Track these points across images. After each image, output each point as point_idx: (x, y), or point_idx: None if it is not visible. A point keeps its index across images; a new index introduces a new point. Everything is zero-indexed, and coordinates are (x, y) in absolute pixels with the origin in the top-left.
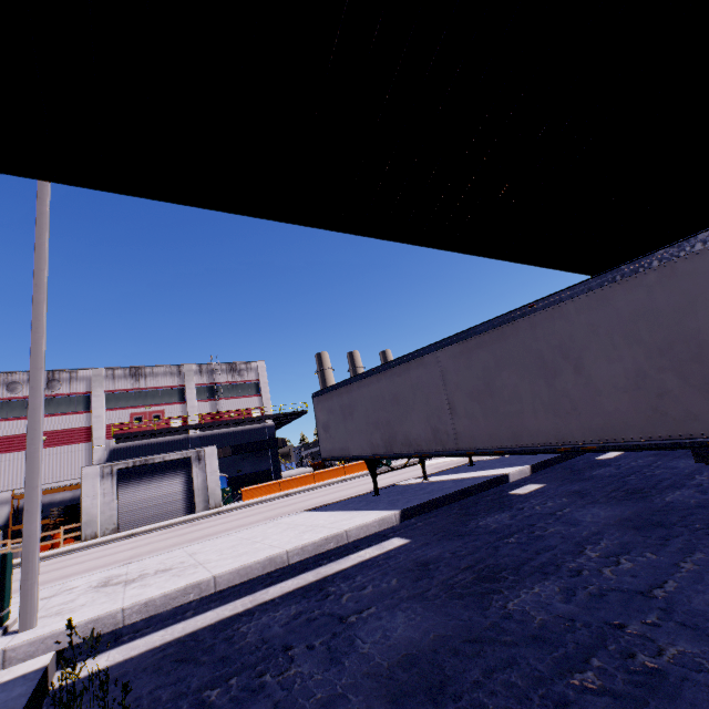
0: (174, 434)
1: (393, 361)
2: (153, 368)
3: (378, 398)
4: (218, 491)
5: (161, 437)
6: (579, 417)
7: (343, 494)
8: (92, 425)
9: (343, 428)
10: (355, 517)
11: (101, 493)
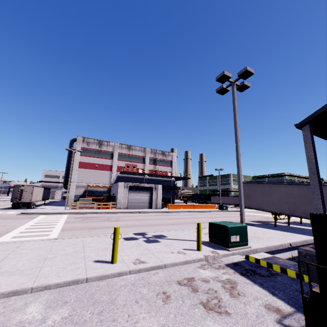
0: (139, 175)
1: (305, 183)
2: (135, 147)
3: (290, 193)
4: (160, 203)
5: (134, 175)
6: None
7: (233, 219)
8: (112, 165)
9: (261, 198)
10: (296, 235)
11: (123, 193)
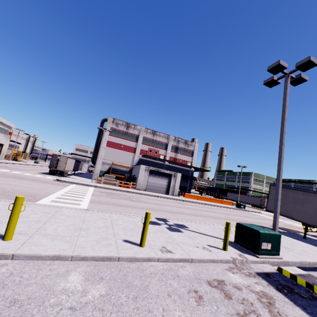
0: (160, 161)
1: None
2: (159, 133)
3: None
4: (177, 190)
5: (155, 160)
6: None
7: (253, 221)
8: (136, 148)
9: (292, 206)
10: None
11: (143, 175)
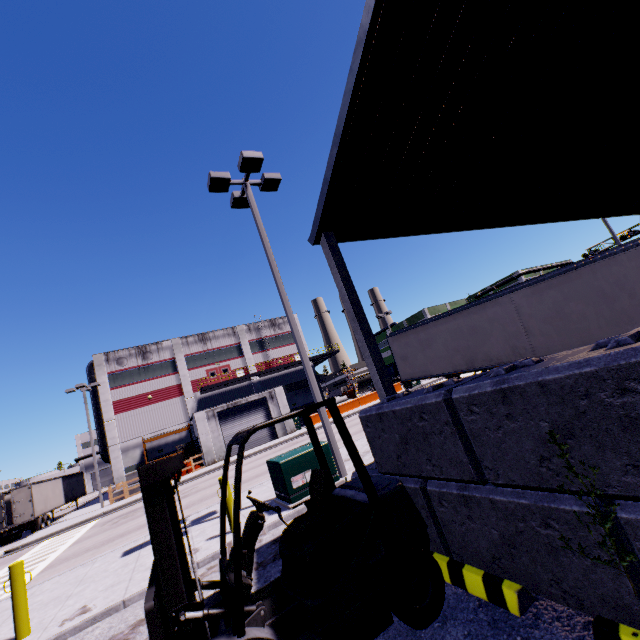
0: (240, 382)
1: (468, 304)
2: (214, 332)
3: (456, 331)
4: (291, 420)
5: (231, 385)
6: (635, 325)
7: None
8: (181, 383)
9: (423, 356)
10: None
11: (210, 431)
